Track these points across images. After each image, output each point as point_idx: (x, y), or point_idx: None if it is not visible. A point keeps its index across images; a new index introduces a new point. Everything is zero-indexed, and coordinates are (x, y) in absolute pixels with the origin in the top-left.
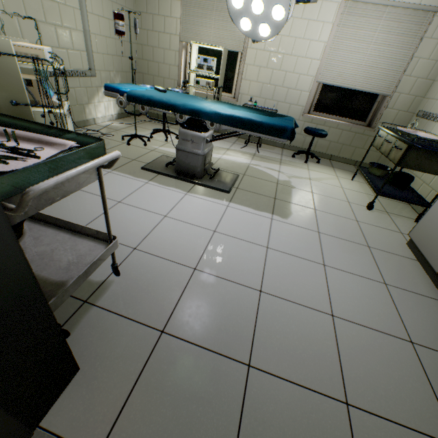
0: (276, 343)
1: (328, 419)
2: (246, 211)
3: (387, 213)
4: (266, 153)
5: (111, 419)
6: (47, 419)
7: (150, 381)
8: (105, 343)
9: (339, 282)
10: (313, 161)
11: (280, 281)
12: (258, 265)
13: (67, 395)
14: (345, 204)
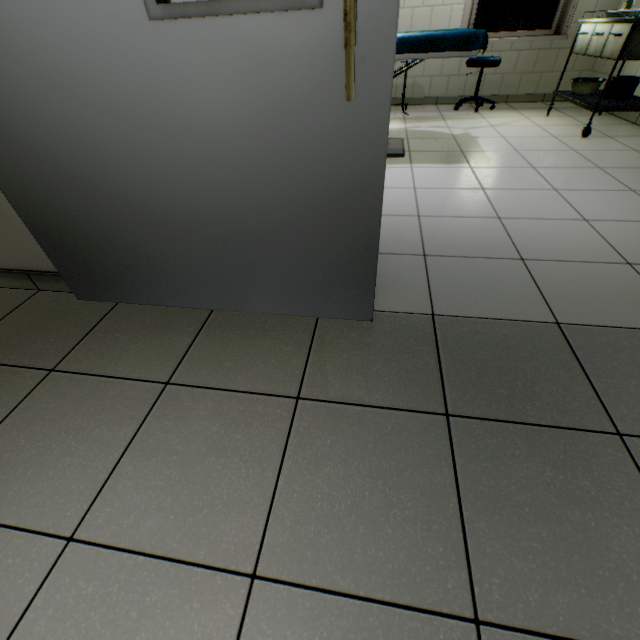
0: (538, 244)
1: (615, 274)
2: (436, 168)
3: (608, 137)
4: (418, 114)
5: (426, 300)
6: (375, 307)
7: (439, 280)
8: (380, 269)
9: (580, 199)
10: (485, 109)
11: (514, 209)
12: (482, 203)
13: (377, 296)
14: (552, 140)
